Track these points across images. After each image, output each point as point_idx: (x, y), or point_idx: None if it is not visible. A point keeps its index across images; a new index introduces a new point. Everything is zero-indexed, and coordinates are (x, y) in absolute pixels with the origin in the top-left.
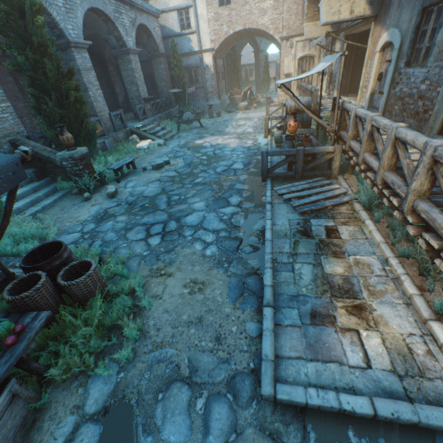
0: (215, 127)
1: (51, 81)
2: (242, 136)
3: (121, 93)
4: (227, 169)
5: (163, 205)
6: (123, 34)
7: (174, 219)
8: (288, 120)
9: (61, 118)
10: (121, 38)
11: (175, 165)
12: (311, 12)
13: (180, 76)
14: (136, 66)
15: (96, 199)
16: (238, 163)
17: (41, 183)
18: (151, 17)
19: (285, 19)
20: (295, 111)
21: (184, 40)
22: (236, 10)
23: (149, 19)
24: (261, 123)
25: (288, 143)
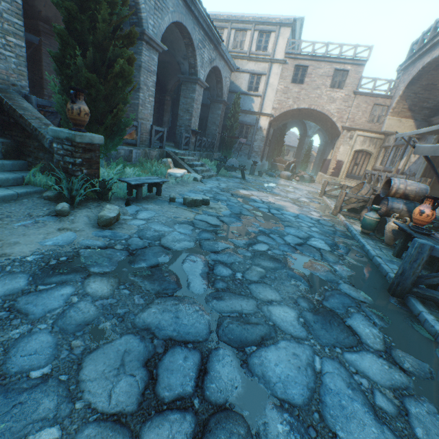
0: (259, 184)
1: (98, 35)
2: (299, 202)
3: (168, 122)
4: (303, 244)
5: (198, 280)
6: (198, 64)
7: (230, 343)
8: (392, 203)
9: (86, 85)
10: (195, 66)
11: (216, 209)
12: (399, 107)
13: (233, 126)
14: (197, 97)
15: (75, 219)
16: (316, 238)
17: (3, 162)
18: (227, 68)
19: (352, 112)
20: (401, 196)
21: (247, 99)
22: (306, 90)
23: (225, 67)
24: (315, 197)
25: (429, 239)
